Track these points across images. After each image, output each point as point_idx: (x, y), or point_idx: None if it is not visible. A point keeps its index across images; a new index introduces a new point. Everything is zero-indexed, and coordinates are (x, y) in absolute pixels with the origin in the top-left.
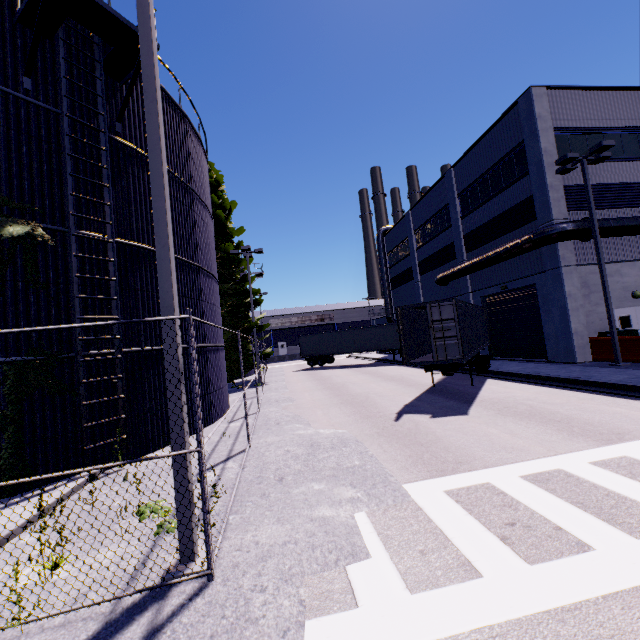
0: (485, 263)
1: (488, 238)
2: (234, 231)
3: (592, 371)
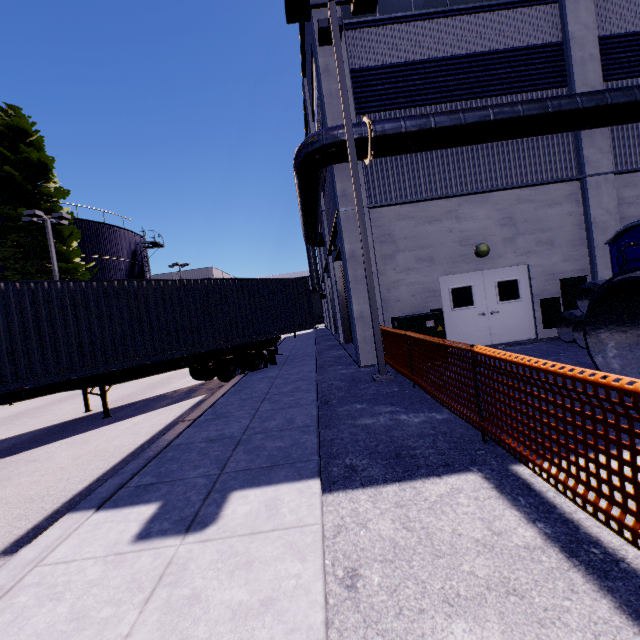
0: (301, 213)
1: (324, 175)
2: (54, 193)
3: (272, 399)
